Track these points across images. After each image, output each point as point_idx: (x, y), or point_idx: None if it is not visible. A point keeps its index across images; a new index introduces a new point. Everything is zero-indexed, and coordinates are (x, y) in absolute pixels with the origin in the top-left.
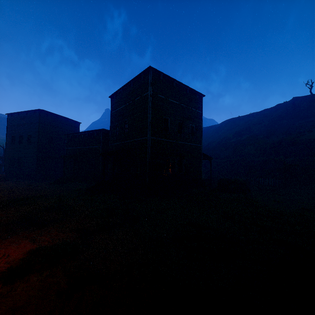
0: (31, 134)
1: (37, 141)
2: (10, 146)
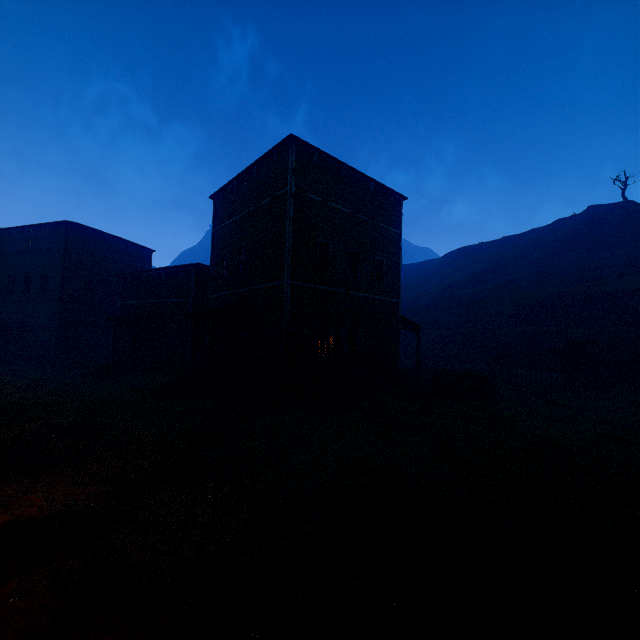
0: (48, 271)
1: (60, 286)
2: (3, 296)
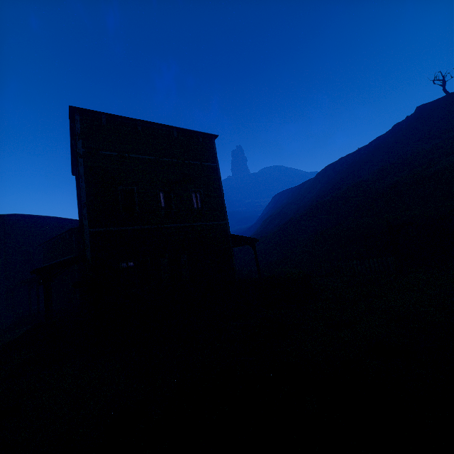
0: None
1: (4, 262)
2: None
